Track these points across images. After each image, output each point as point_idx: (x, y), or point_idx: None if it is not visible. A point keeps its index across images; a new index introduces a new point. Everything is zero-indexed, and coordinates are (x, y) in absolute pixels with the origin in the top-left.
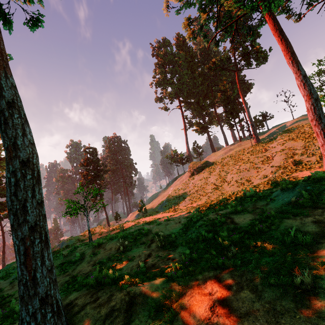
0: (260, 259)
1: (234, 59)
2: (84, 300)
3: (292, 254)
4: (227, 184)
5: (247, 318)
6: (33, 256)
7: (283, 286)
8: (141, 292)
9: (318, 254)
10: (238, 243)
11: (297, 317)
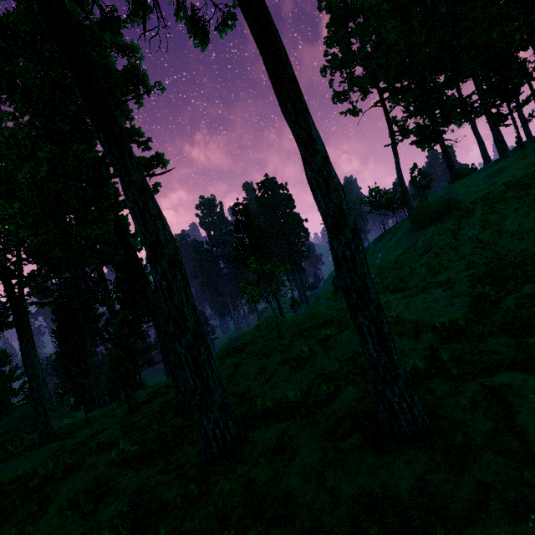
0: None
1: None
2: None
3: None
4: (508, 237)
5: None
6: (386, 337)
7: None
8: (502, 384)
9: None
10: None
11: None
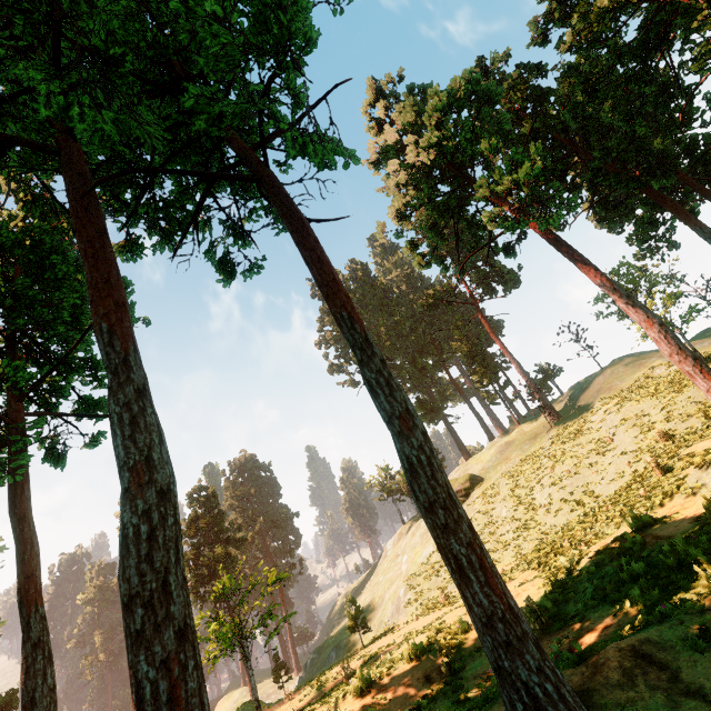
0: None
1: (466, 286)
2: None
3: None
4: (544, 512)
5: None
6: (492, 571)
7: None
8: (640, 641)
9: None
10: None
11: None
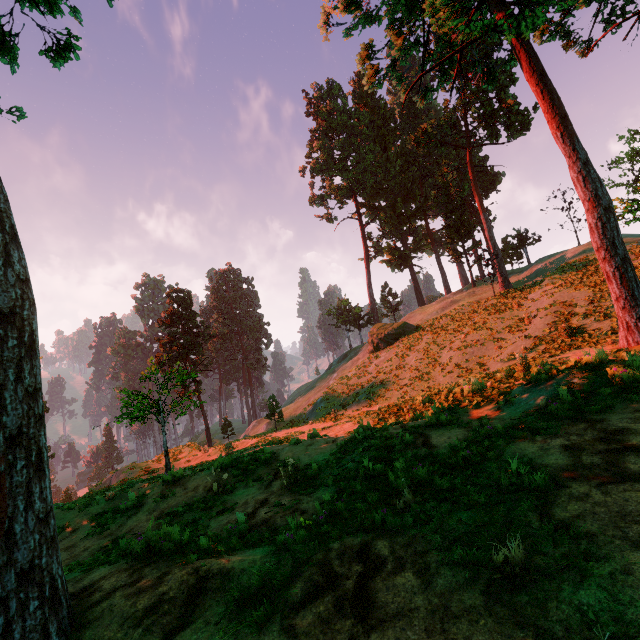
0: (450, 515)
1: (465, 124)
2: (115, 582)
3: (508, 506)
4: (440, 370)
5: (395, 622)
6: (11, 492)
7: (474, 566)
8: (222, 569)
9: (553, 508)
10: (425, 484)
11: (482, 622)
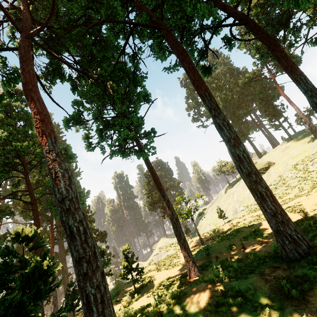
0: None
1: (268, 69)
2: None
3: None
4: (315, 173)
5: None
6: None
7: None
8: None
9: None
10: None
11: None
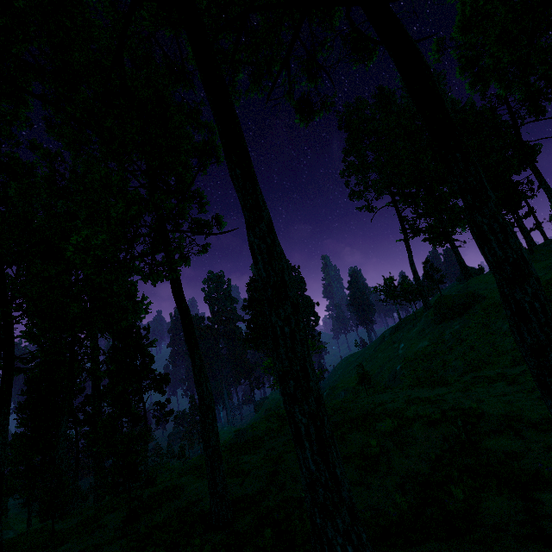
0: None
1: (508, 107)
2: None
3: None
4: None
5: None
6: None
7: None
8: None
9: None
10: None
11: None
